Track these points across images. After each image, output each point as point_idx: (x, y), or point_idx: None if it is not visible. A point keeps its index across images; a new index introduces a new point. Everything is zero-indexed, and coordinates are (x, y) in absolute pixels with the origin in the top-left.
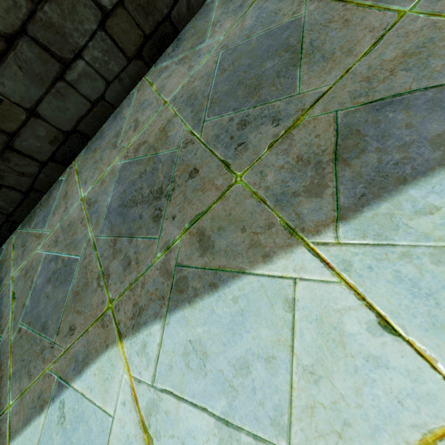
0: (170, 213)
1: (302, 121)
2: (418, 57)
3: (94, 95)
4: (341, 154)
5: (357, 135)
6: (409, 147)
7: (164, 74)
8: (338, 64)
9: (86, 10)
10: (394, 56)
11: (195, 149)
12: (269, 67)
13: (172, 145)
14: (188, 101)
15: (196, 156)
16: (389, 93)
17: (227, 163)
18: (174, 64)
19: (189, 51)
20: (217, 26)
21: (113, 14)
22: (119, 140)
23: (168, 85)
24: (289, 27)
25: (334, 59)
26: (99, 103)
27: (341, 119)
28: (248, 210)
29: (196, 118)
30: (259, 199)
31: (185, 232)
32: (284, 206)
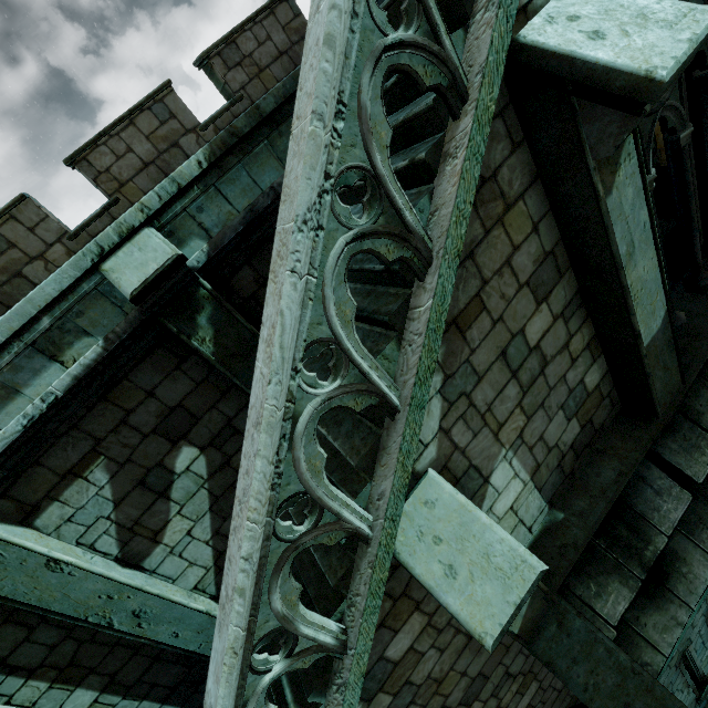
0: None
1: None
2: None
3: None
4: None
5: None
6: None
7: None
8: None
9: (26, 286)
10: None
11: None
12: None
13: None
14: None
15: None
16: None
17: None
18: None
19: None
20: None
21: None
22: None
23: None
24: None
25: None
26: None
27: None
28: None
29: None
30: None
31: None
32: None
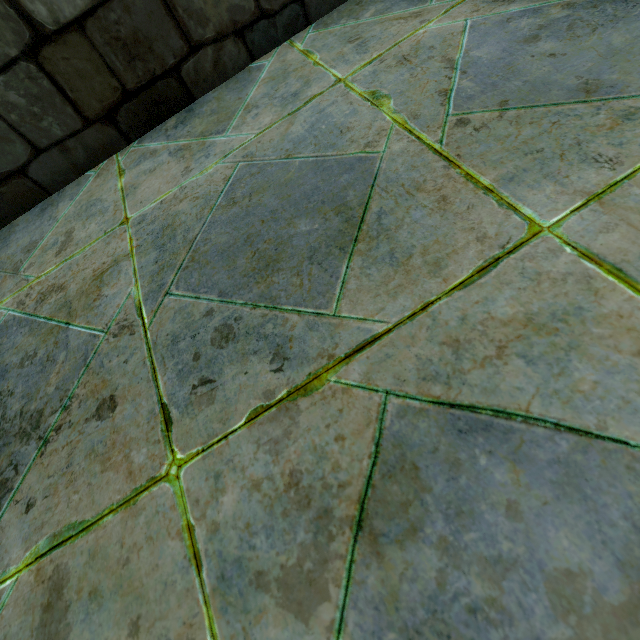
0: (27, 490)
1: (323, 384)
2: (552, 340)
3: (4, 165)
4: (371, 515)
5: (412, 478)
6: (506, 576)
7: (146, 163)
8: (412, 283)
9: None
10: (510, 316)
11: (129, 350)
12: (302, 231)
13: (98, 319)
14: (159, 237)
15: (126, 366)
16: (487, 400)
17: (168, 414)
18: (166, 151)
19: (197, 138)
20: (252, 113)
21: (59, 41)
22: (28, 261)
23: (143, 187)
24: (354, 167)
25: (409, 269)
26: (13, 180)
27: (391, 420)
28: (162, 571)
29: (157, 279)
30: (191, 550)
31: (32, 564)
32: (230, 606)
